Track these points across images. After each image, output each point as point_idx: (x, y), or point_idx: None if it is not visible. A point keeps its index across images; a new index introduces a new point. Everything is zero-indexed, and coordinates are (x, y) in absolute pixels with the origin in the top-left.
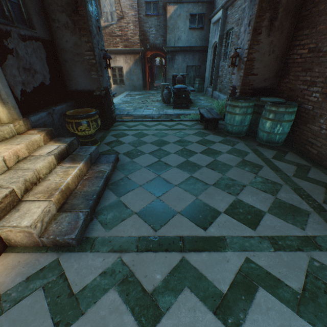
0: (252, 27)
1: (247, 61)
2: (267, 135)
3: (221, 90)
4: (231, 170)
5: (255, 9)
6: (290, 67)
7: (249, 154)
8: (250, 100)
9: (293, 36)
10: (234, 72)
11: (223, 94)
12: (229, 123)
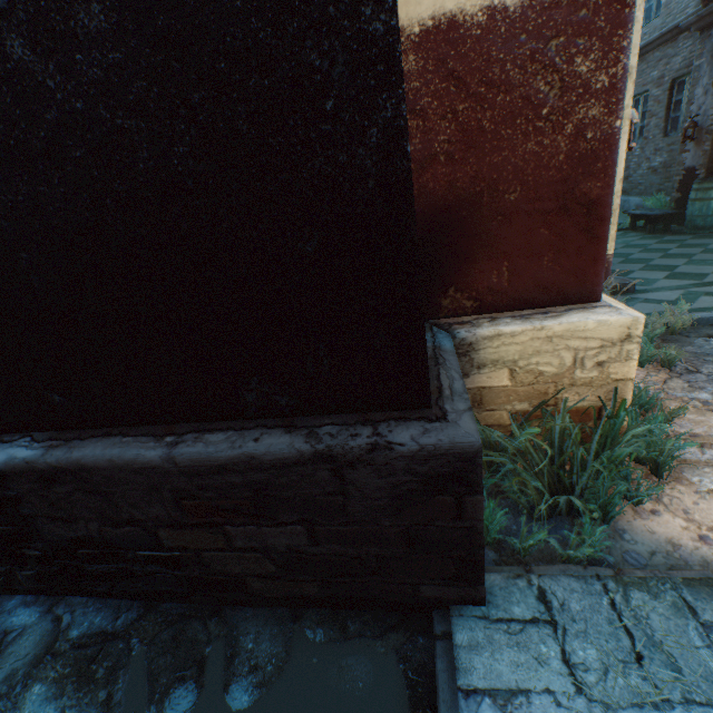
0: None
1: None
2: None
3: (628, 191)
4: None
5: None
6: None
7: None
8: None
9: None
10: (688, 149)
11: (635, 196)
12: (698, 215)
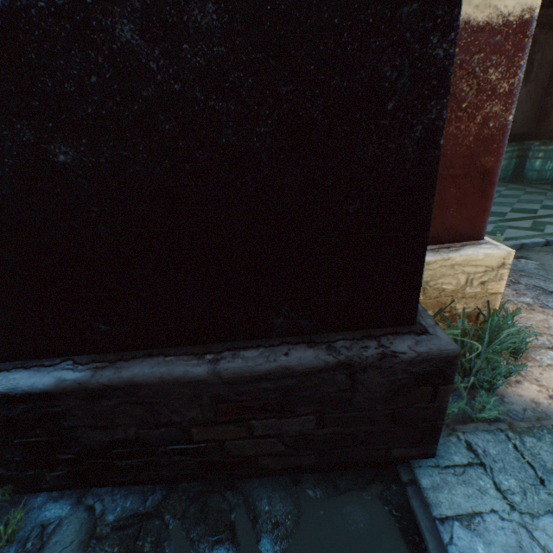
0: None
1: None
2: (538, 173)
3: None
4: (522, 196)
5: None
6: (549, 112)
7: (526, 189)
8: (514, 145)
9: (548, 84)
10: None
11: None
12: None
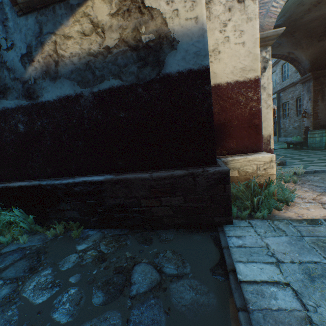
0: (312, 100)
1: (313, 114)
2: None
3: (286, 135)
4: None
5: (312, 94)
6: None
7: None
8: (322, 129)
9: None
10: (304, 120)
11: (289, 137)
12: (312, 143)
